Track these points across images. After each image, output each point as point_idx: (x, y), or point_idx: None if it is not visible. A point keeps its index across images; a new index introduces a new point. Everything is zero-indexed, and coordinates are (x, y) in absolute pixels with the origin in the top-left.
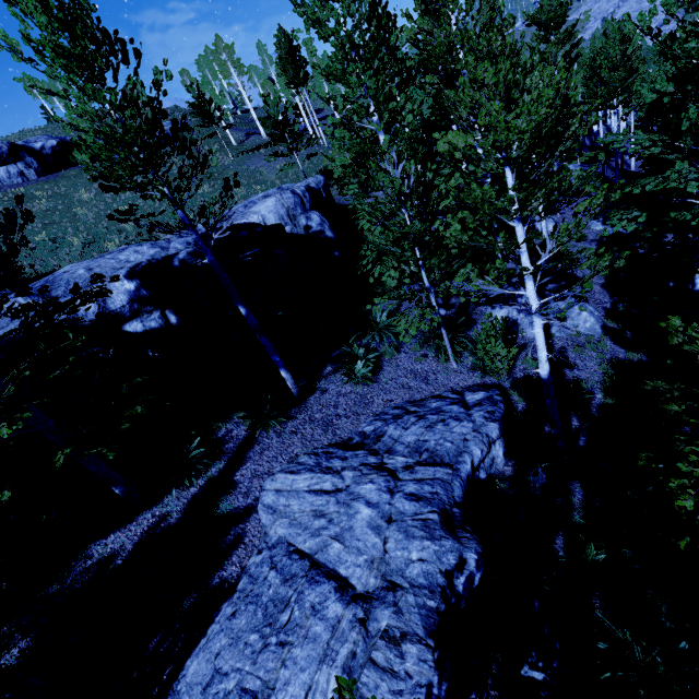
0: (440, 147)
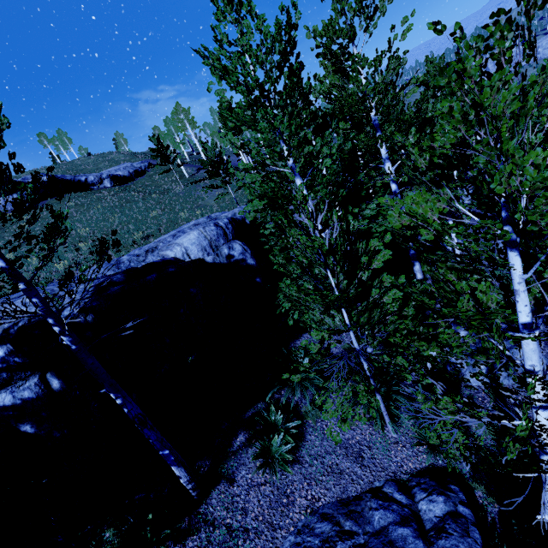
0: (393, 220)
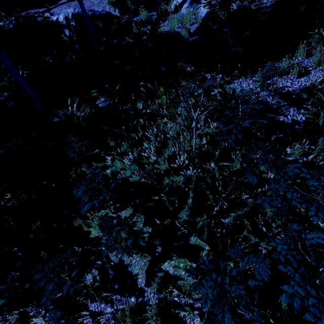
0: None
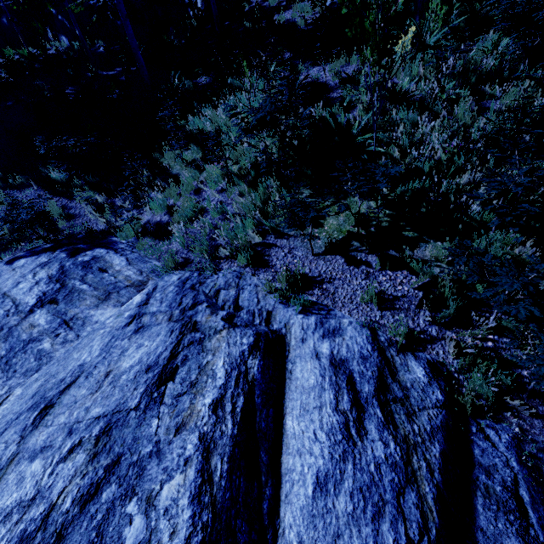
0: None
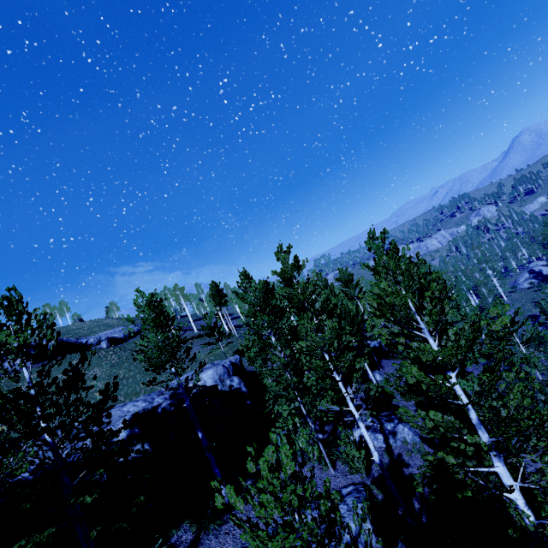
0: (297, 347)
